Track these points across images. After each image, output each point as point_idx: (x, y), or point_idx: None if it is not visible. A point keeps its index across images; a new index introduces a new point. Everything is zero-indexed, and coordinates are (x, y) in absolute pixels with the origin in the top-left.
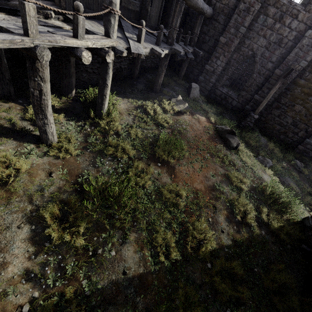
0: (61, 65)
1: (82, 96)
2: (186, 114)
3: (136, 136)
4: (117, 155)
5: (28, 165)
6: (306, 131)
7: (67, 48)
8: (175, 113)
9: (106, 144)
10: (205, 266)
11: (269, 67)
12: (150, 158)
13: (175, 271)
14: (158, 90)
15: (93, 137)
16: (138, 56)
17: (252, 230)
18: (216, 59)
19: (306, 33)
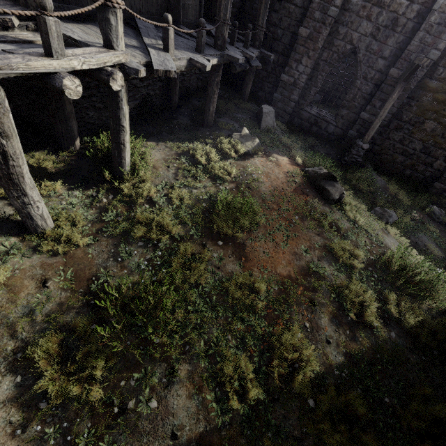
0: (49, 102)
1: (90, 148)
2: (257, 156)
3: (180, 201)
4: (152, 236)
5: (7, 273)
6: (445, 160)
7: (38, 75)
8: (240, 157)
9: (133, 220)
10: (305, 405)
11: (380, 66)
12: (206, 234)
13: (257, 420)
14: (211, 123)
15: (113, 211)
16: (166, 75)
17: (376, 333)
18: (297, 64)
19: (435, 5)
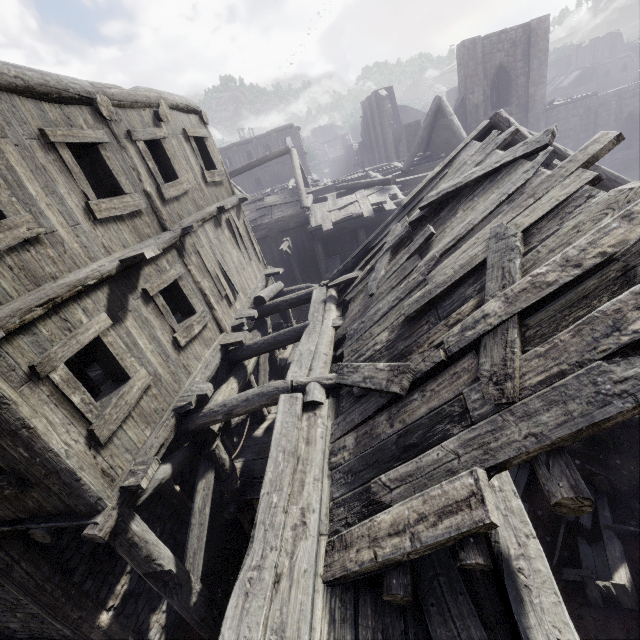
0: None
1: None
2: None
3: None
4: None
5: None
6: None
7: None
8: None
9: None
10: None
11: None
12: None
13: None
14: None
15: None
16: None
17: None
18: None
19: (528, 117)
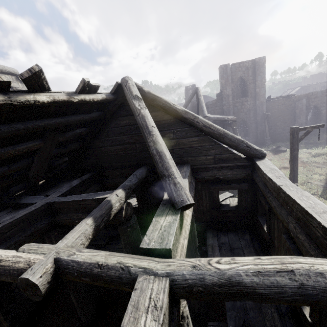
0: None
1: None
2: None
3: None
4: None
5: None
6: None
7: None
8: None
9: None
10: None
11: (253, 119)
12: None
13: None
14: None
15: None
16: None
17: None
18: (229, 131)
19: (256, 103)
